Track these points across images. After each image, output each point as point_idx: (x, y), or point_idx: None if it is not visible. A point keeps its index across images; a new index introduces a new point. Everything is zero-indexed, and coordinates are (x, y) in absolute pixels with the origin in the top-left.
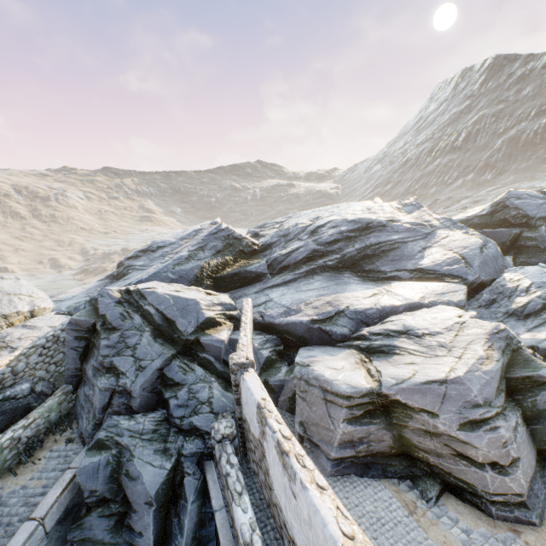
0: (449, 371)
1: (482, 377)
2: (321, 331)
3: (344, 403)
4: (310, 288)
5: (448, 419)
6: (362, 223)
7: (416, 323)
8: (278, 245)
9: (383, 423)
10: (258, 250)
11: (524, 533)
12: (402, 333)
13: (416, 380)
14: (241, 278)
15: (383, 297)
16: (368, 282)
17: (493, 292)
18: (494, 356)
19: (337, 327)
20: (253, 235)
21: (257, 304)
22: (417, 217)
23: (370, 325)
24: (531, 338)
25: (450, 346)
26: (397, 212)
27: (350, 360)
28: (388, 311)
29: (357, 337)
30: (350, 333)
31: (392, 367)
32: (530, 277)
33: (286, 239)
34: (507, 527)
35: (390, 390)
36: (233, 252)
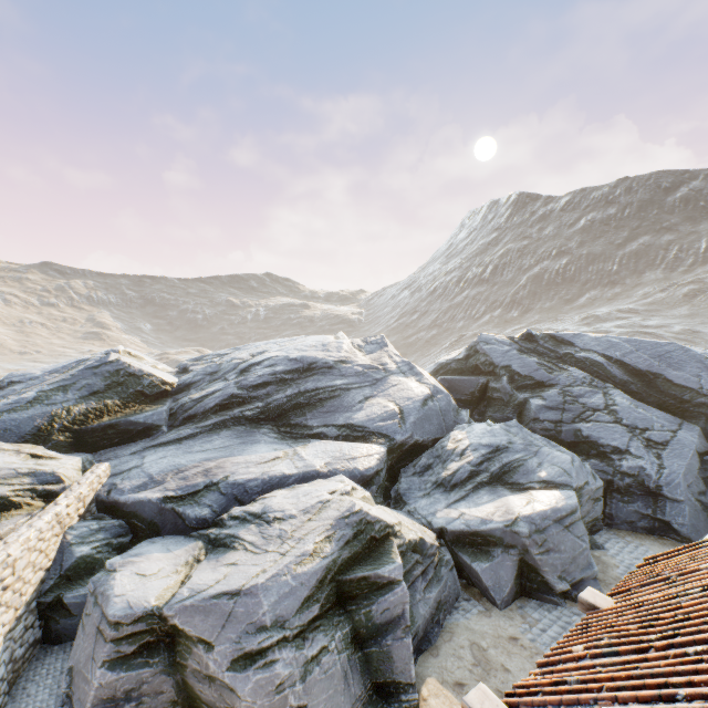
0: (254, 576)
1: (288, 583)
2: (175, 513)
3: (110, 635)
4: (205, 448)
5: (222, 652)
6: (303, 363)
7: (279, 502)
8: (199, 385)
9: (163, 663)
10: (172, 391)
11: None
12: (257, 517)
13: (211, 591)
14: (121, 432)
15: (282, 462)
16: (286, 441)
17: (432, 455)
18: (325, 550)
19: (197, 507)
20: (182, 369)
21: (119, 472)
22: (375, 359)
23: (246, 503)
24: (445, 516)
25: (287, 537)
26: (357, 350)
27: (181, 559)
28: (275, 483)
29: (216, 522)
30: (213, 515)
31: (211, 570)
32: (471, 437)
33: (212, 378)
34: None
35: (170, 609)
36: (122, 394)
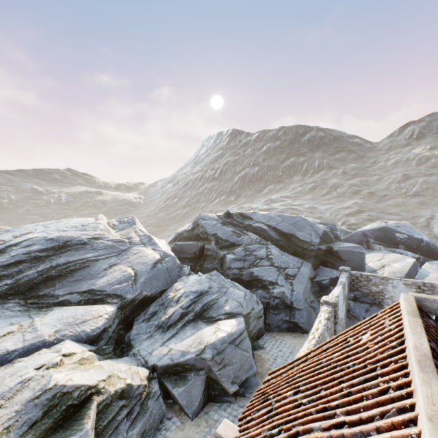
0: None
1: None
2: None
3: None
4: None
5: None
6: (59, 242)
7: None
8: None
9: None
10: None
11: None
12: None
13: None
14: None
15: (12, 337)
16: (29, 312)
17: (158, 303)
18: None
19: None
20: None
21: None
22: (124, 234)
23: None
24: (158, 354)
25: None
26: (111, 228)
27: None
28: None
29: None
30: None
31: None
32: (186, 286)
33: None
34: None
35: None
36: None
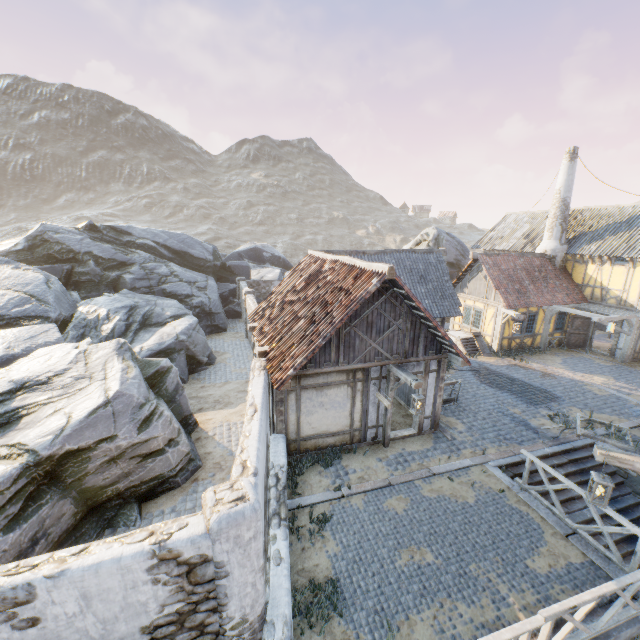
0: (106, 392)
1: (135, 382)
2: None
3: None
4: None
5: (127, 431)
6: None
7: (31, 372)
8: None
9: (57, 494)
10: None
11: (200, 476)
12: (17, 391)
13: (79, 418)
14: None
15: None
16: None
17: (79, 327)
18: (131, 364)
19: None
20: None
21: None
22: None
23: None
24: None
25: (89, 375)
26: None
27: None
28: None
29: None
30: None
31: (33, 429)
32: (105, 306)
33: None
34: (191, 482)
35: (54, 446)
36: None
